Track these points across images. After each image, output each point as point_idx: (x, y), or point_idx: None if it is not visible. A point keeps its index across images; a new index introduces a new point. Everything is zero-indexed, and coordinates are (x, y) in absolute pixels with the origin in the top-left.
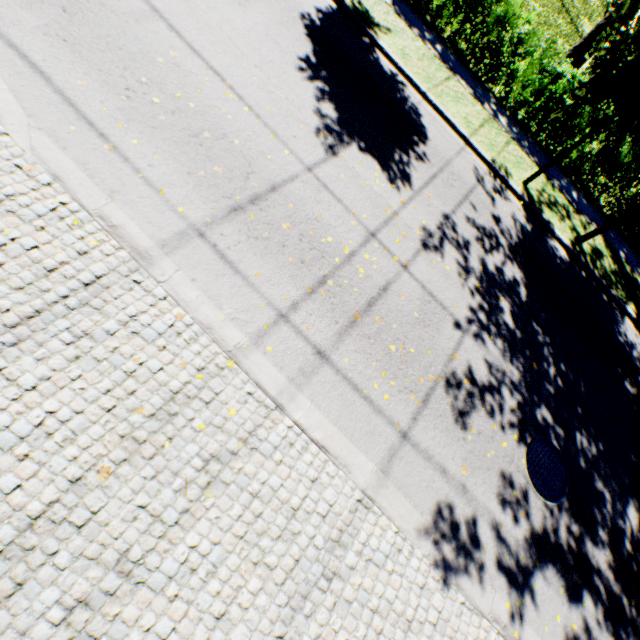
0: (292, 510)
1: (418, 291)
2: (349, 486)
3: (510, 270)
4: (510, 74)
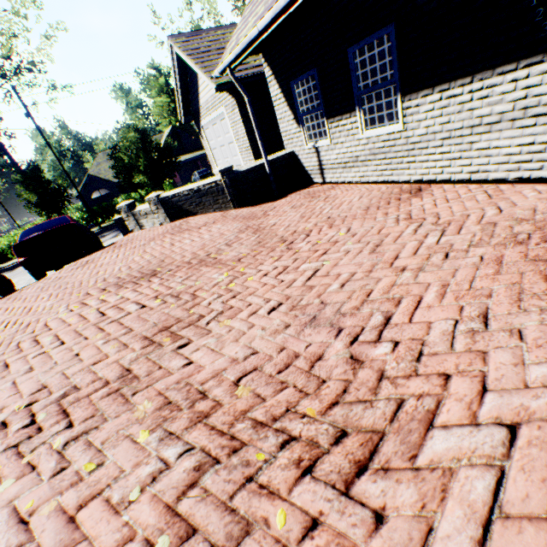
0: None
1: None
2: None
3: None
4: None
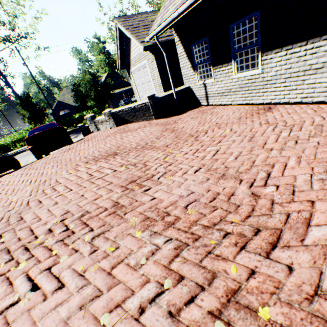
0: None
1: None
2: None
3: None
4: None
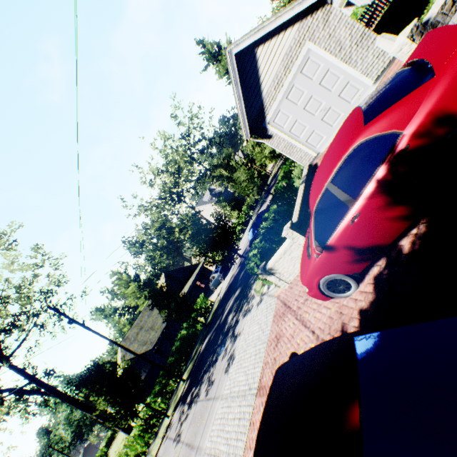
0: (221, 419)
1: (189, 429)
2: (219, 405)
3: (188, 399)
4: (135, 456)
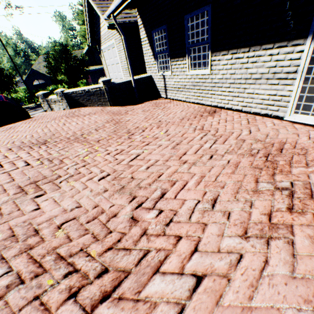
0: None
1: None
2: None
3: None
4: None
